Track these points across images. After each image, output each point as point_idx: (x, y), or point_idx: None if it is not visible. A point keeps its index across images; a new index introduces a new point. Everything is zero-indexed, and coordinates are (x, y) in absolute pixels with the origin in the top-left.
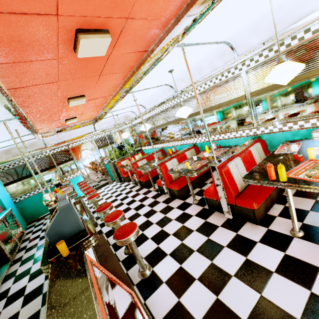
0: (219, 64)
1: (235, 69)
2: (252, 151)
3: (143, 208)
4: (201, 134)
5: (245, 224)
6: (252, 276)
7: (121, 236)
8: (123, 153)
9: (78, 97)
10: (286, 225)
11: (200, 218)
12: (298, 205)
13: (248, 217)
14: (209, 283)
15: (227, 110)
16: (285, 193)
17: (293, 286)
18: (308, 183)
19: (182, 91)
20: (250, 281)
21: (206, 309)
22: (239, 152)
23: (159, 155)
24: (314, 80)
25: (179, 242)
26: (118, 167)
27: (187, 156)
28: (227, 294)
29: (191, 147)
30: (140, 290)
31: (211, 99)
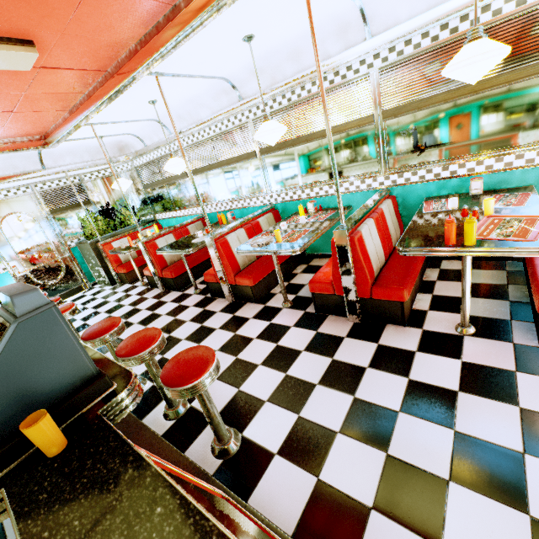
0: (335, 48)
1: (360, 64)
2: (385, 211)
3: (181, 326)
4: (286, 187)
5: (386, 327)
6: (430, 405)
7: (185, 378)
8: (114, 226)
9: (11, 41)
10: (446, 321)
11: (305, 328)
12: (451, 292)
13: (391, 315)
14: (363, 433)
15: (337, 143)
16: (462, 267)
17: (494, 406)
18: (512, 244)
19: (254, 99)
20: (430, 414)
21: (375, 480)
22: (370, 210)
23: (198, 228)
24: (481, 98)
25: (280, 375)
26: (105, 253)
27: (262, 225)
28: (402, 444)
29: (266, 211)
30: (229, 483)
31: (310, 119)
